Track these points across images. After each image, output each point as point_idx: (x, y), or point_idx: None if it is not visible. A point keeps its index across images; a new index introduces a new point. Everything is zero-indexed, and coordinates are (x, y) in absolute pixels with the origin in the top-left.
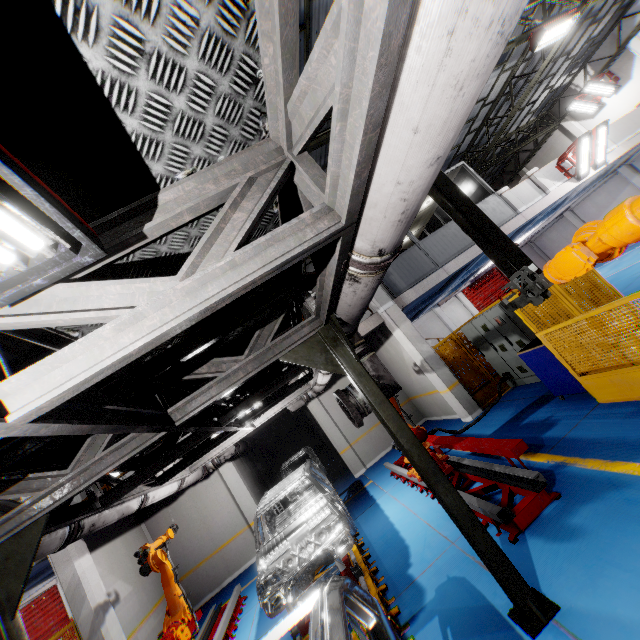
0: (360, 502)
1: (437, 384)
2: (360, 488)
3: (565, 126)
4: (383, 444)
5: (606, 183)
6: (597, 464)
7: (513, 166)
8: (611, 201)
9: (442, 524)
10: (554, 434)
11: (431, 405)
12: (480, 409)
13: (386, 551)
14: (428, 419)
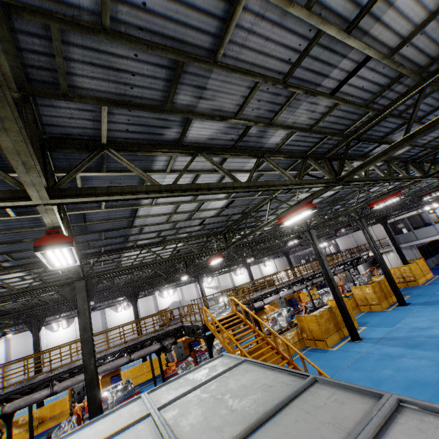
0: None
1: None
2: None
3: None
4: None
5: None
6: None
7: None
8: None
9: None
10: None
11: None
12: None
13: None
14: None
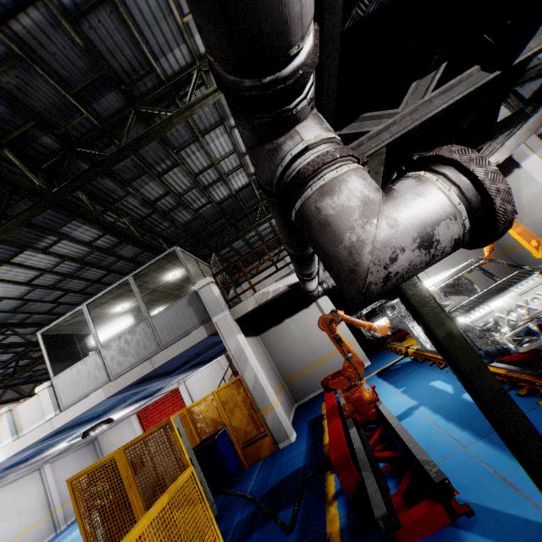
0: None
1: None
2: None
3: None
4: None
5: None
6: None
7: None
8: None
9: None
10: None
11: None
12: None
13: None
14: None
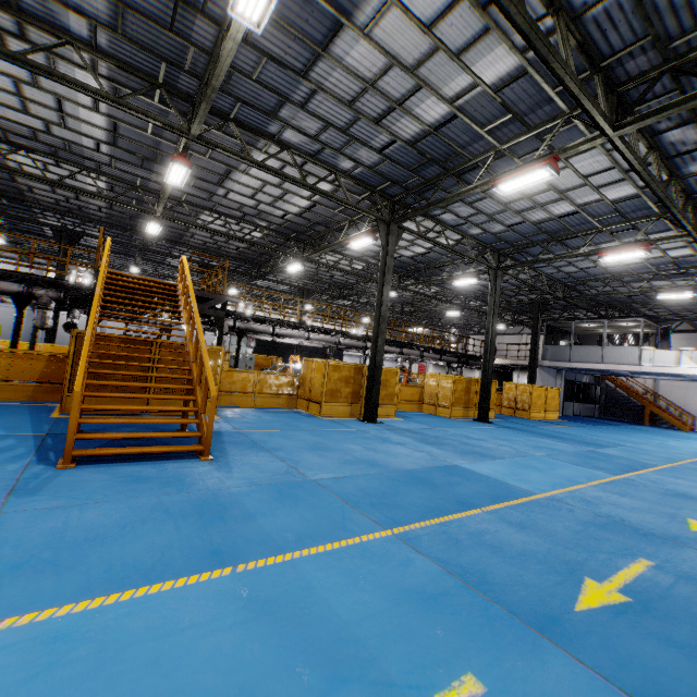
0: None
1: None
2: None
3: None
4: None
5: None
6: None
7: None
8: None
9: None
10: None
11: None
12: None
13: None
14: None
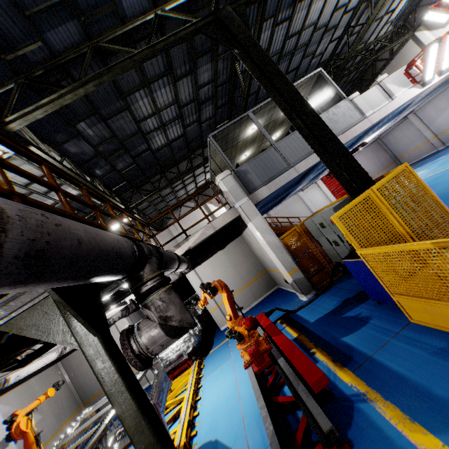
0: (214, 359)
1: (280, 269)
2: (219, 343)
3: (418, 36)
4: (244, 305)
5: (446, 89)
6: (397, 417)
7: (370, 74)
8: (448, 105)
9: (251, 425)
10: (364, 347)
11: (280, 279)
12: (314, 291)
13: (207, 435)
14: (279, 287)
